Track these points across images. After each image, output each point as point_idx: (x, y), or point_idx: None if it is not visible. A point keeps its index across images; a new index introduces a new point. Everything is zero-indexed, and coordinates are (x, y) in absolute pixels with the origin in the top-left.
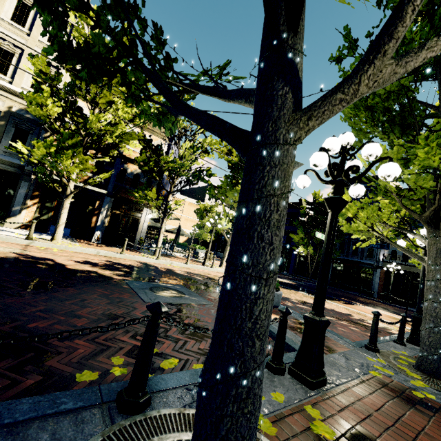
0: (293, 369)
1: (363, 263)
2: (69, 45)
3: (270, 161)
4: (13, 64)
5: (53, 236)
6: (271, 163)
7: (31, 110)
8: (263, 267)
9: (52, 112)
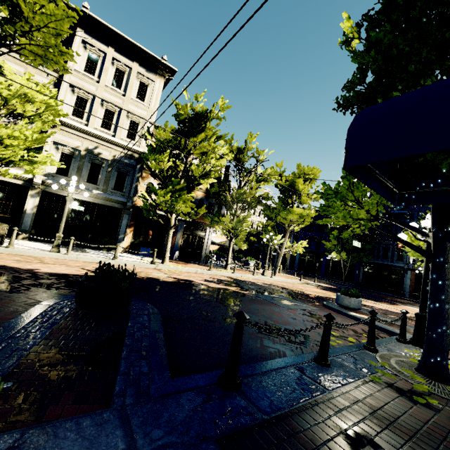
0: (412, 341)
1: (394, 266)
2: (348, 214)
3: (447, 267)
4: (114, 120)
5: (163, 260)
6: (447, 268)
7: (152, 166)
8: (449, 299)
9: (166, 166)
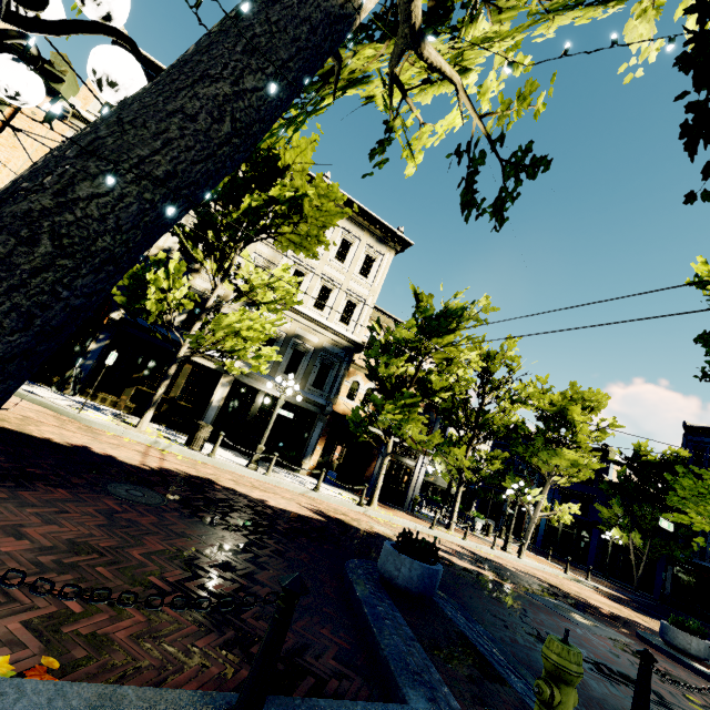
0: None
1: None
2: None
3: None
4: (329, 299)
5: (370, 500)
6: None
7: (380, 369)
8: None
9: (397, 371)
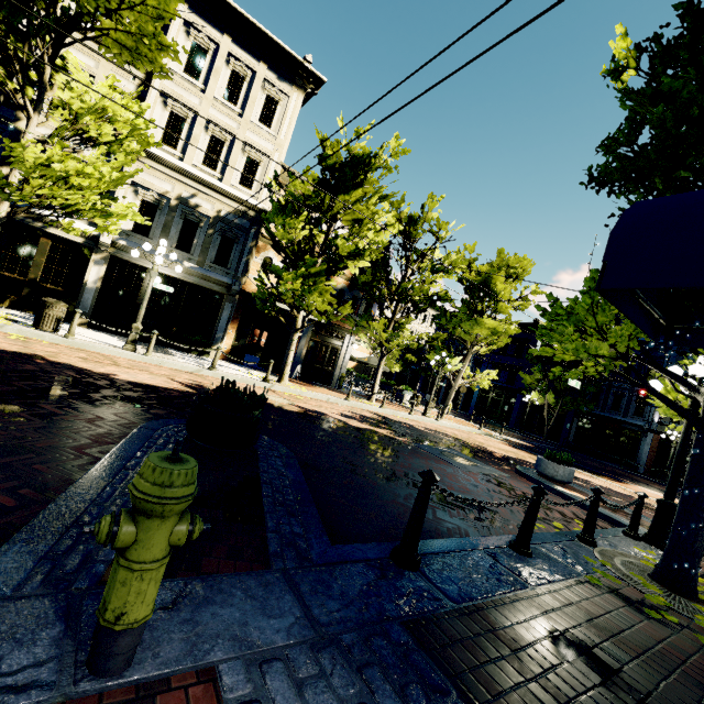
0: (647, 538)
1: (627, 423)
2: (583, 347)
3: None
4: (223, 155)
5: (281, 377)
6: None
7: (278, 234)
8: None
9: (298, 235)
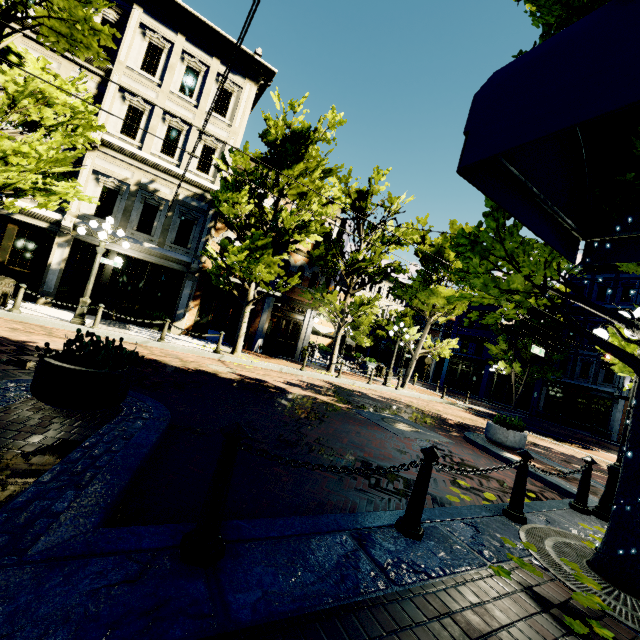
0: (598, 512)
1: (597, 390)
2: (493, 281)
3: None
4: (180, 144)
5: (234, 349)
6: None
7: (223, 209)
8: None
9: (244, 210)
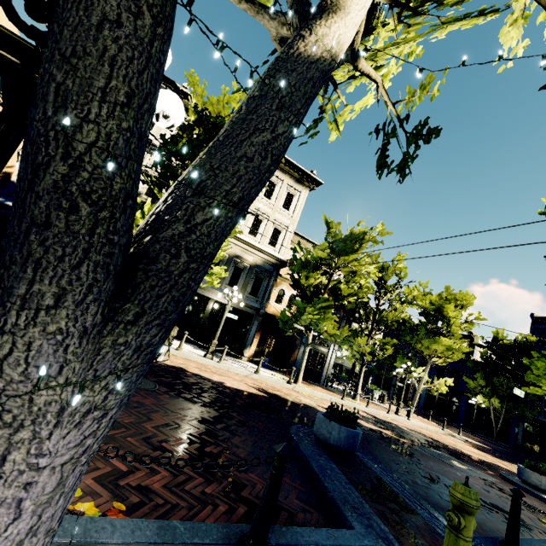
0: None
1: None
2: None
3: None
4: (260, 228)
5: (296, 379)
6: None
7: (302, 281)
8: None
9: (315, 282)
